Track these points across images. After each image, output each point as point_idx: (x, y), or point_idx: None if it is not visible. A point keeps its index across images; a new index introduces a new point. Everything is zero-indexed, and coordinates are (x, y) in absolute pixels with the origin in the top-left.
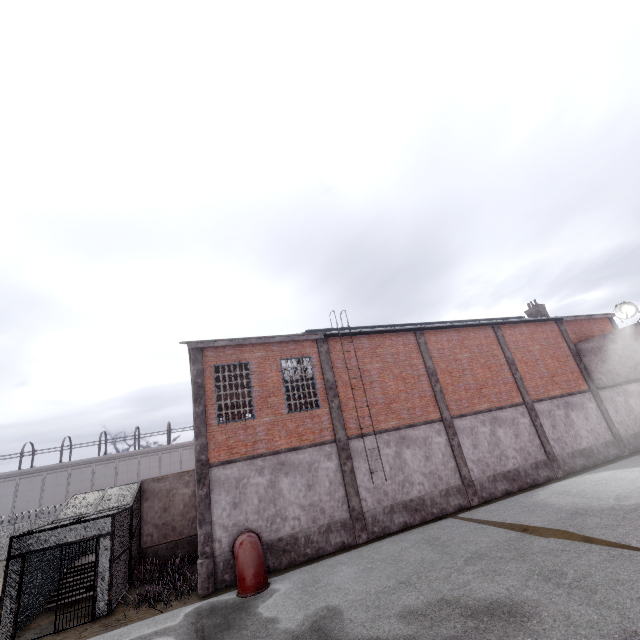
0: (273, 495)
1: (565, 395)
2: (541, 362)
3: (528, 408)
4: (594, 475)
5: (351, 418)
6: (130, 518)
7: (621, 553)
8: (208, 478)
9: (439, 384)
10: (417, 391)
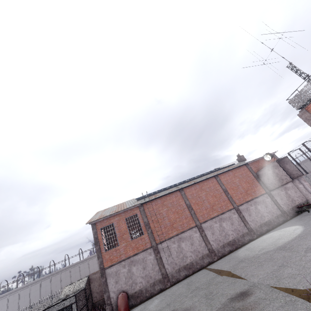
0: (130, 275)
1: (254, 198)
2: (240, 186)
3: (236, 210)
4: (266, 235)
5: (157, 235)
6: (85, 293)
7: (235, 281)
8: (105, 274)
9: (193, 210)
10: (184, 216)
